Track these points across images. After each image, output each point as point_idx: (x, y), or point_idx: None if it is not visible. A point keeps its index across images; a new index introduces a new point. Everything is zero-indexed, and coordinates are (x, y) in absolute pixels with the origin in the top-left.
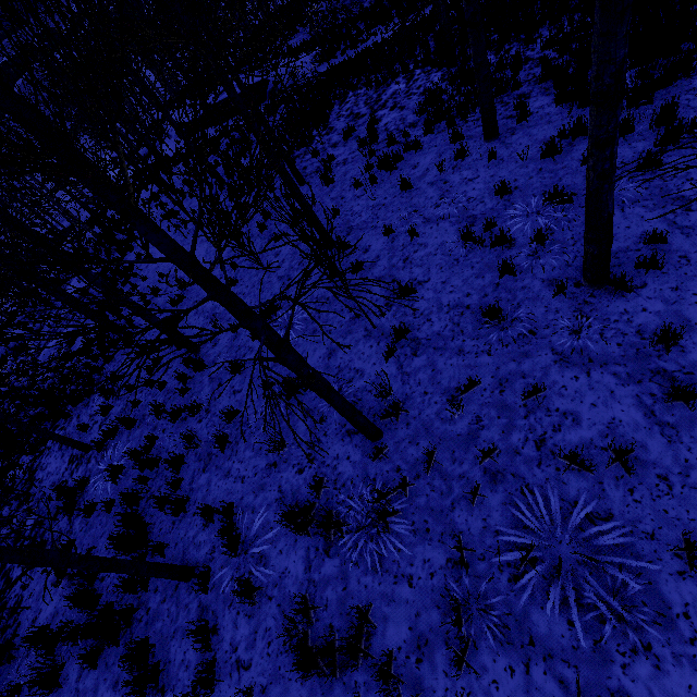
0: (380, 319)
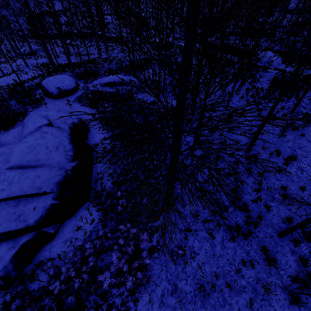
0: None
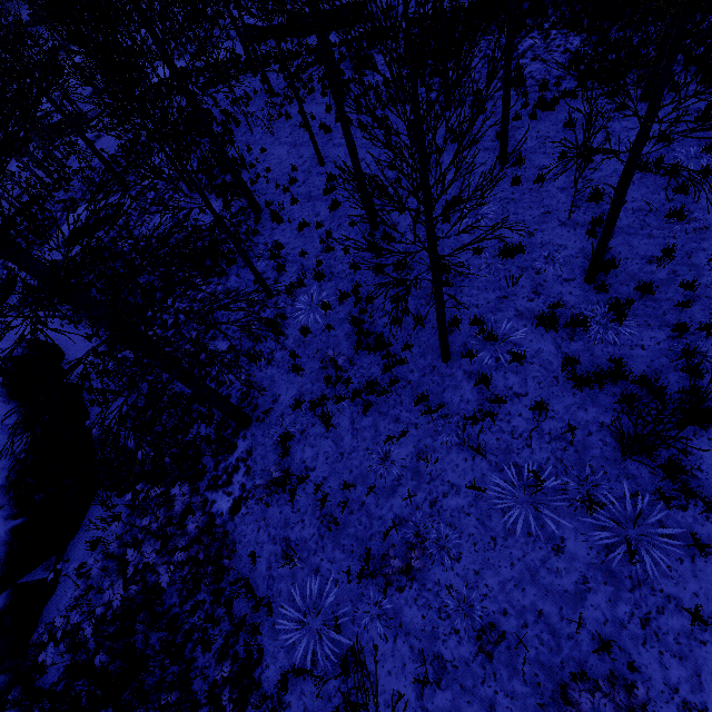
0: (572, 215)
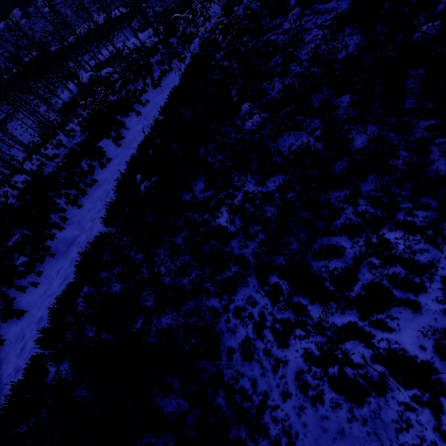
0: None
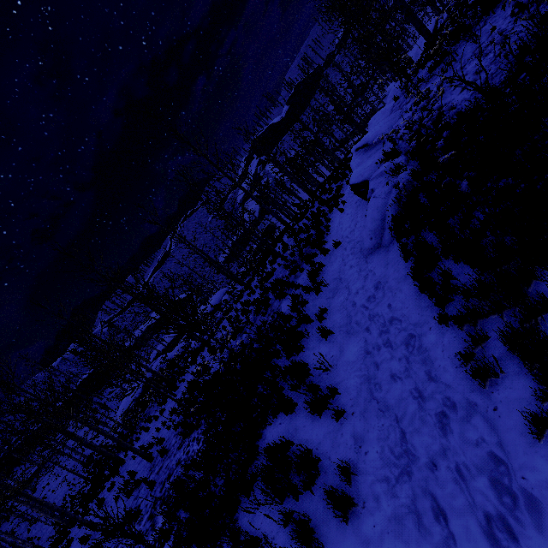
0: None
